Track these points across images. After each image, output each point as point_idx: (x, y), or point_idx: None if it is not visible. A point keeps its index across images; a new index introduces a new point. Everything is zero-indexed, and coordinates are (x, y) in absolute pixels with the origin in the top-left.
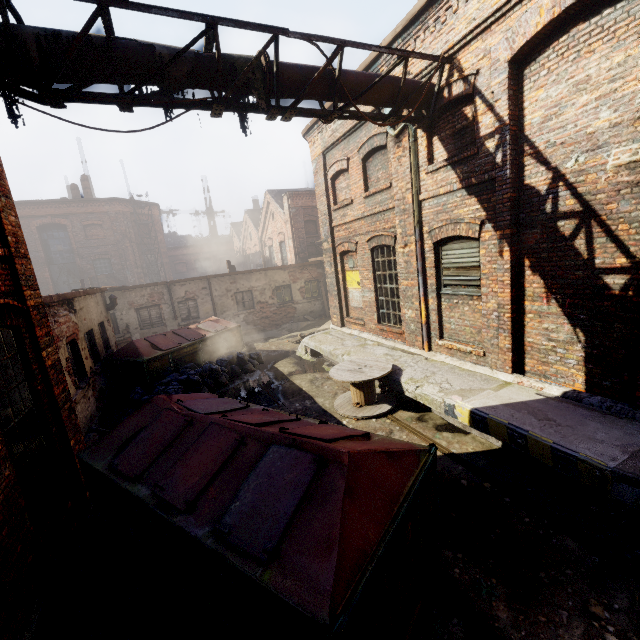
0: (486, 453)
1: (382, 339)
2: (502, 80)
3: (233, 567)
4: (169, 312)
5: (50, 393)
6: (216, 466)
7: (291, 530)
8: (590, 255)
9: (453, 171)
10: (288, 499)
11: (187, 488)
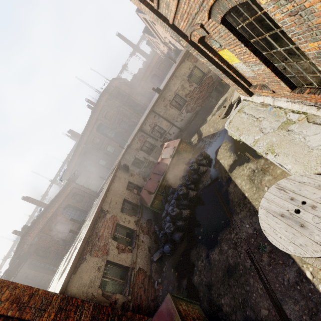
0: None
1: (309, 109)
2: None
3: None
4: (152, 140)
5: None
6: None
7: None
8: None
9: None
10: None
11: None
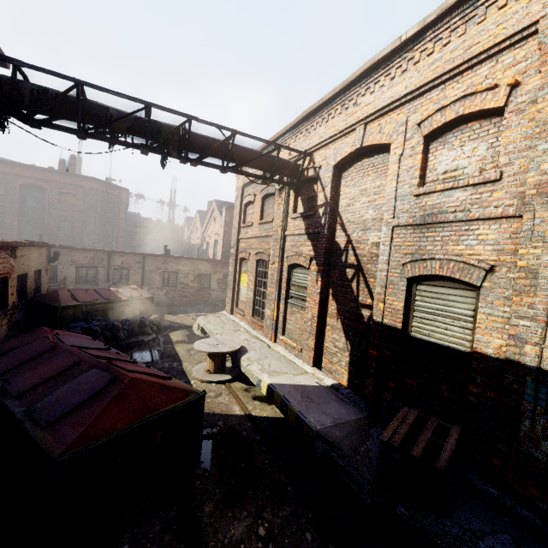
0: (274, 419)
1: (251, 328)
2: (329, 176)
3: (25, 429)
4: (104, 275)
5: None
6: (52, 374)
7: (71, 413)
8: (357, 294)
9: (303, 221)
10: (81, 397)
11: (25, 384)
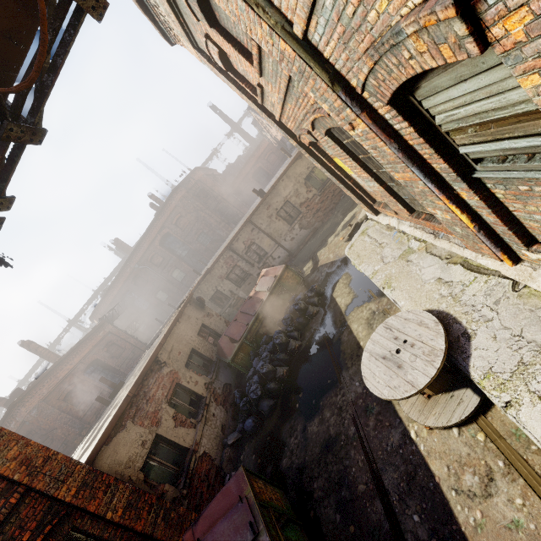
0: None
1: (428, 237)
2: None
3: None
4: (245, 265)
5: (136, 532)
6: None
7: None
8: None
9: None
10: None
11: None
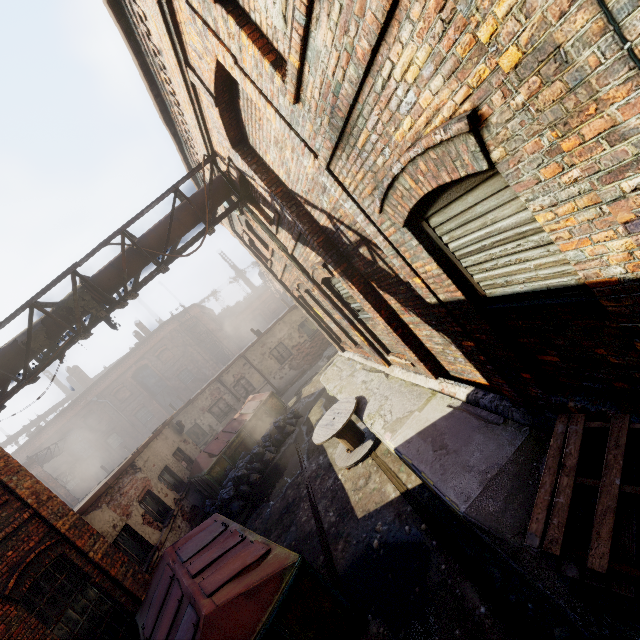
0: None
1: (363, 360)
2: (242, 162)
3: None
4: (231, 398)
5: (109, 576)
6: (167, 630)
7: None
8: (394, 272)
9: (283, 230)
10: None
11: None
